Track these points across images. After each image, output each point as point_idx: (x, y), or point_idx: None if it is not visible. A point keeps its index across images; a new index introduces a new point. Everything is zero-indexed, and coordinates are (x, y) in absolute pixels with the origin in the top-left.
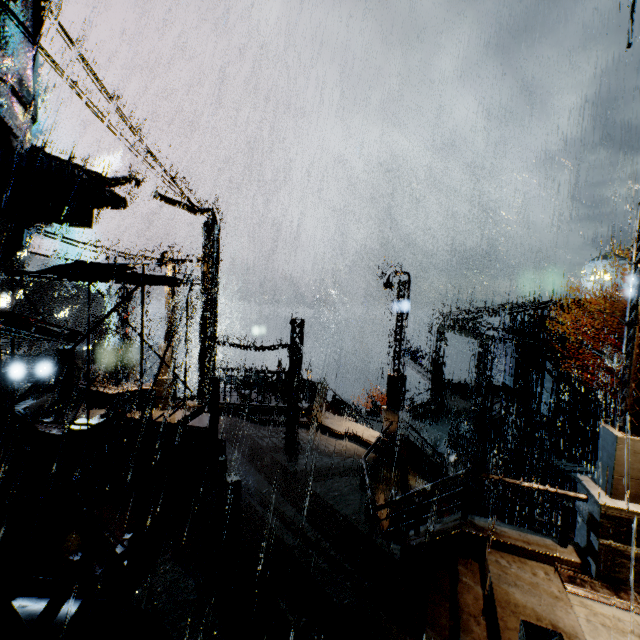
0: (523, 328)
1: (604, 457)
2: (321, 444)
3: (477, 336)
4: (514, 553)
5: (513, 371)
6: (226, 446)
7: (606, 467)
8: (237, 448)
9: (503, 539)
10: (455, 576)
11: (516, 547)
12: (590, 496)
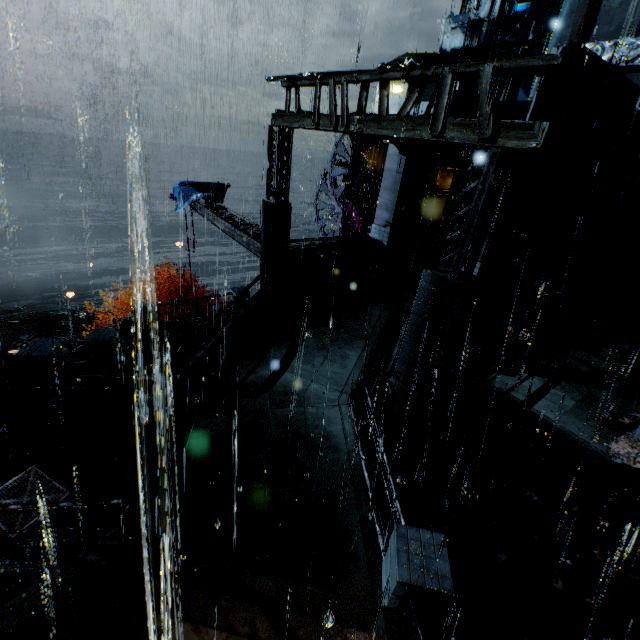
0: None
1: None
2: None
3: (453, 125)
4: None
5: (391, 217)
6: None
7: None
8: None
9: None
10: None
11: None
12: None
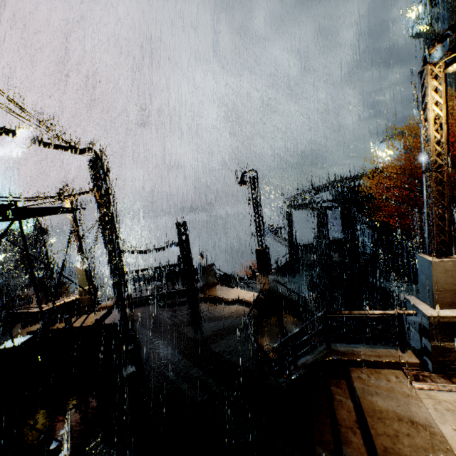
0: (344, 197)
1: (423, 279)
2: (215, 312)
3: (314, 208)
4: (370, 367)
5: (342, 228)
6: (142, 331)
7: (426, 286)
8: (151, 331)
9: (360, 358)
10: (330, 394)
11: (371, 362)
12: (418, 311)
